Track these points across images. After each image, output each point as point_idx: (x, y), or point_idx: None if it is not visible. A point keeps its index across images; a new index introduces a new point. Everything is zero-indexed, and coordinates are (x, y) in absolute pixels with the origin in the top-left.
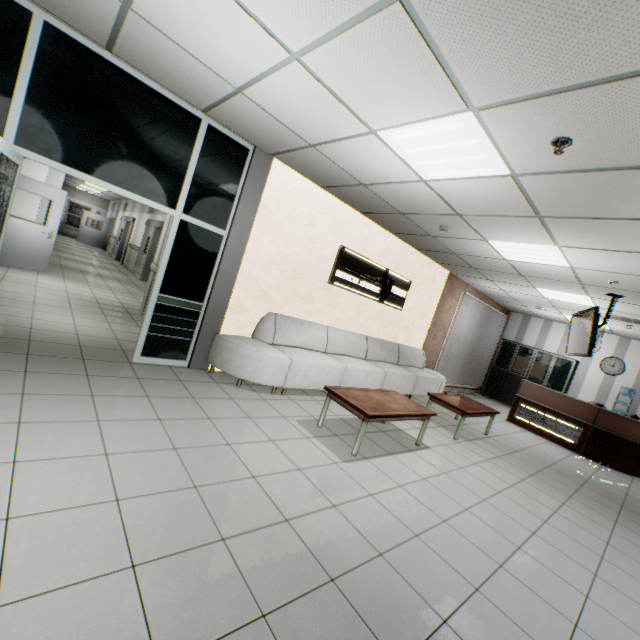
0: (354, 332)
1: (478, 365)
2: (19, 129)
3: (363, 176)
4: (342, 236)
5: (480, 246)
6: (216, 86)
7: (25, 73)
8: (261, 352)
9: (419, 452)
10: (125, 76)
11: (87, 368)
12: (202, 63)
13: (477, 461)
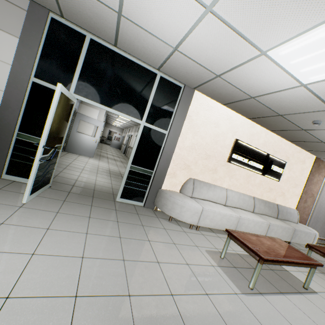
0: (244, 193)
1: None
2: (76, 86)
3: (252, 91)
4: (236, 133)
5: None
6: (163, 50)
7: (81, 62)
8: (184, 201)
9: (308, 296)
10: (122, 57)
11: (93, 202)
12: (156, 37)
13: None
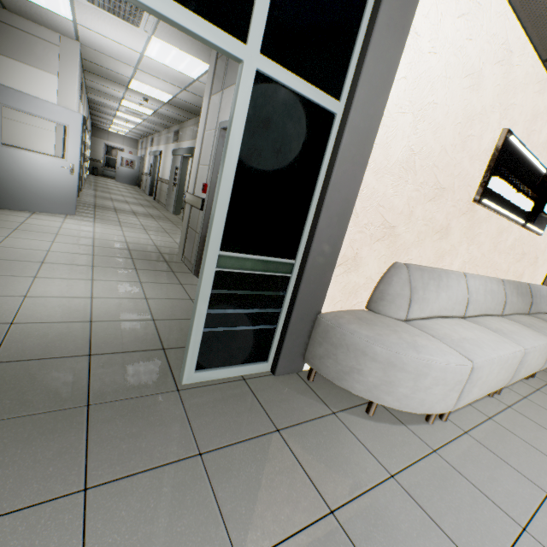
0: (489, 276)
1: None
2: None
3: None
4: (508, 111)
5: None
6: None
7: None
8: (423, 357)
9: None
10: None
11: (89, 448)
12: None
13: None
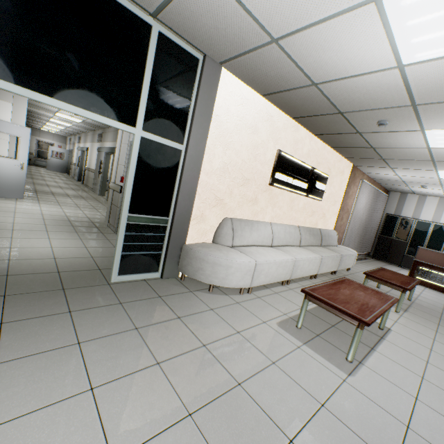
0: (289, 224)
1: (369, 236)
2: None
3: (321, 73)
4: (279, 141)
5: (410, 137)
6: None
7: None
8: (229, 259)
9: (389, 338)
10: None
11: (68, 301)
12: None
13: (432, 336)
